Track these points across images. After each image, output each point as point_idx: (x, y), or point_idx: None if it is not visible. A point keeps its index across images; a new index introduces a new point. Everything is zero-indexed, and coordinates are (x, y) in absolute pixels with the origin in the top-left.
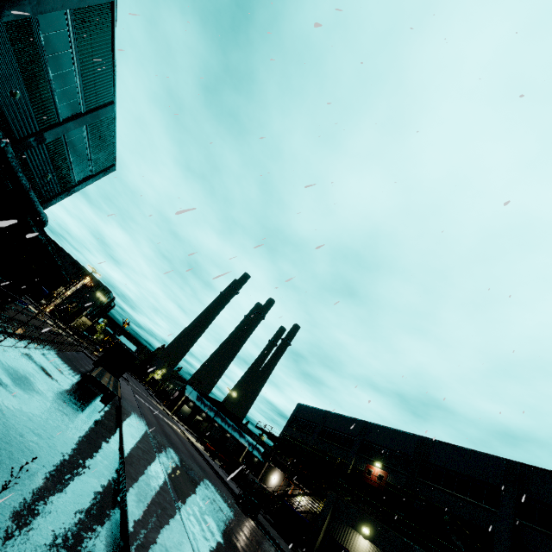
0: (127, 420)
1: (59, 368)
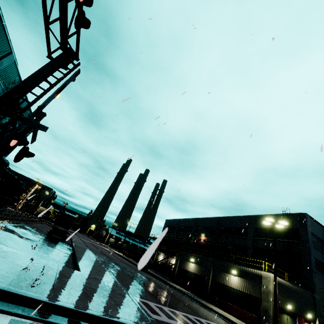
0: (75, 243)
1: (37, 230)
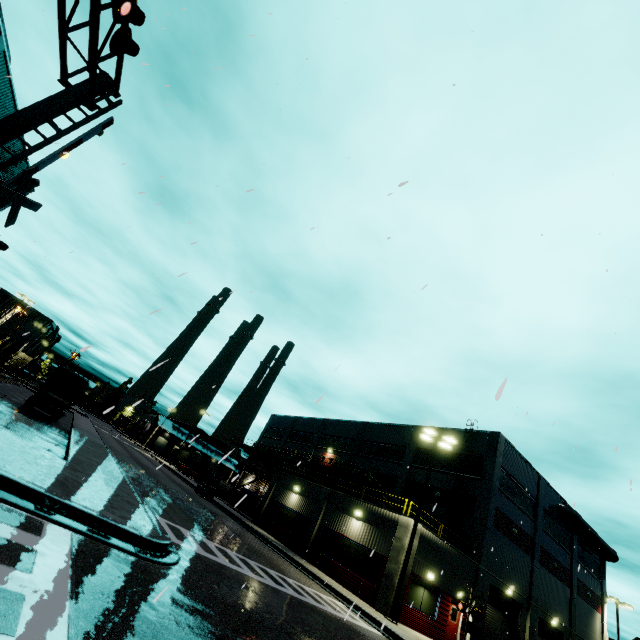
0: (78, 429)
1: (3, 393)
